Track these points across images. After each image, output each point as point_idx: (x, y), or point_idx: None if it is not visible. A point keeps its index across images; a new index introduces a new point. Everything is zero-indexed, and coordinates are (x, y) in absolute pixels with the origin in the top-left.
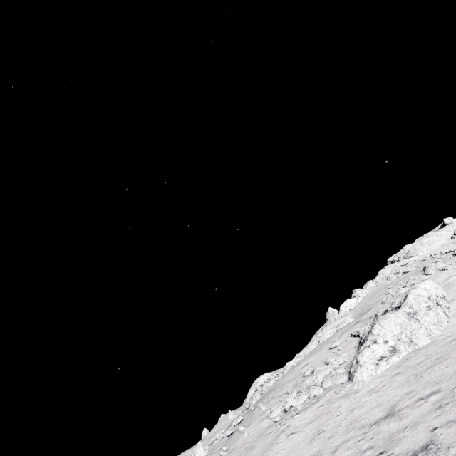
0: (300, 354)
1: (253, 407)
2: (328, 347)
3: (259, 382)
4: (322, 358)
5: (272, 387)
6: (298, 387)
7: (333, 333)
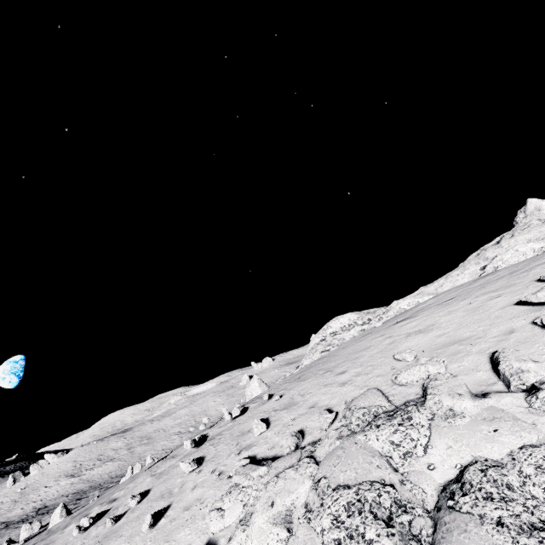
0: (427, 289)
1: (266, 397)
2: (512, 293)
3: (332, 327)
4: (481, 328)
5: (337, 351)
6: (338, 442)
7: (537, 253)
